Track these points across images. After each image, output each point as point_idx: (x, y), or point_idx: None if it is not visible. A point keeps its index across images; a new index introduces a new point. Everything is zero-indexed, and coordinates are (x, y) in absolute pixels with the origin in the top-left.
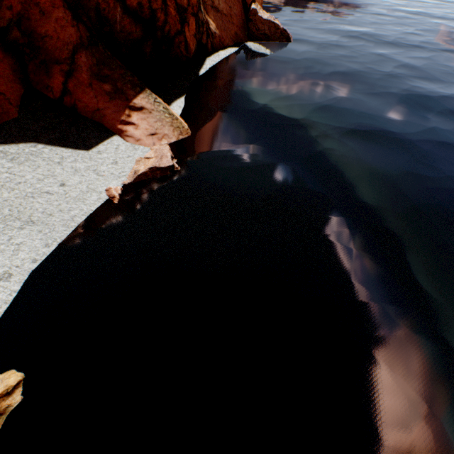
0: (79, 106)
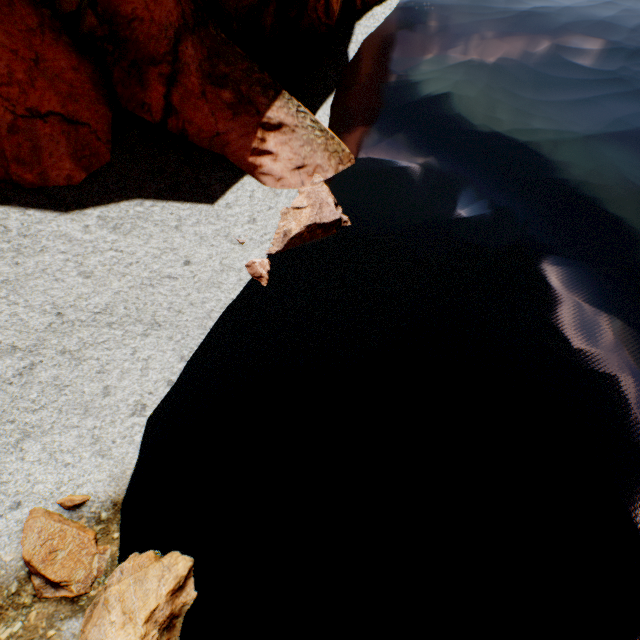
0: (189, 132)
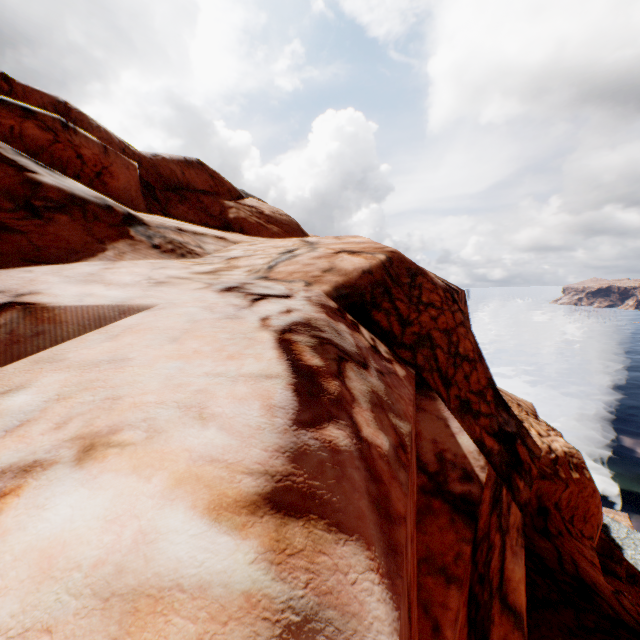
0: None
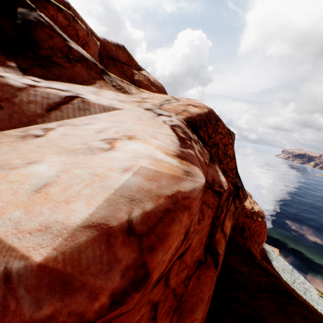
0: None
